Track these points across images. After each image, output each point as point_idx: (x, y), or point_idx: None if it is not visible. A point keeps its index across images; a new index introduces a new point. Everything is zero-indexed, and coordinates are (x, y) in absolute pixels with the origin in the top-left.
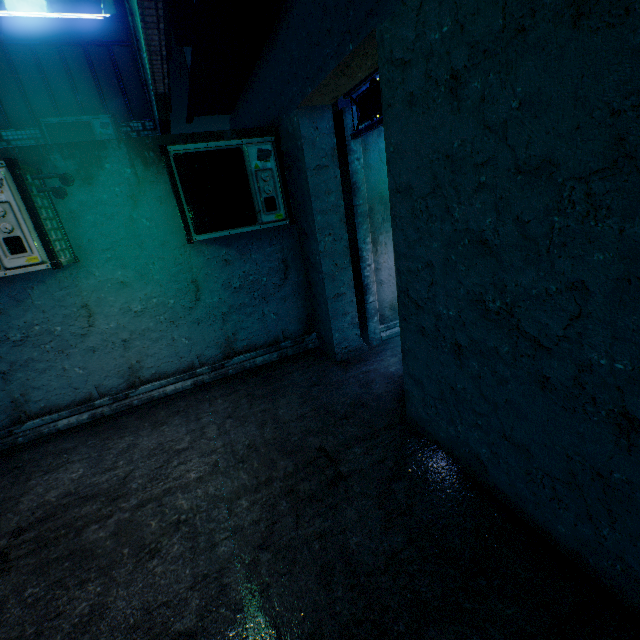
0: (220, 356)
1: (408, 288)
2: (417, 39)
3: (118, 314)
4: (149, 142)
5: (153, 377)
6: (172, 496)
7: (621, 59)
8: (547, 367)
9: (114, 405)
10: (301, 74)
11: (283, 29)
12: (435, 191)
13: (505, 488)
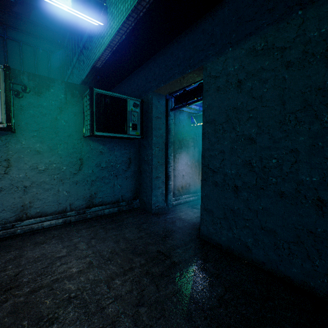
0: (84, 206)
1: (209, 164)
2: (223, 70)
3: (28, 169)
4: (77, 87)
5: (36, 214)
6: (60, 283)
7: (303, 78)
8: (283, 187)
9: (1, 232)
10: (158, 79)
11: (152, 63)
12: (227, 121)
13: (262, 258)
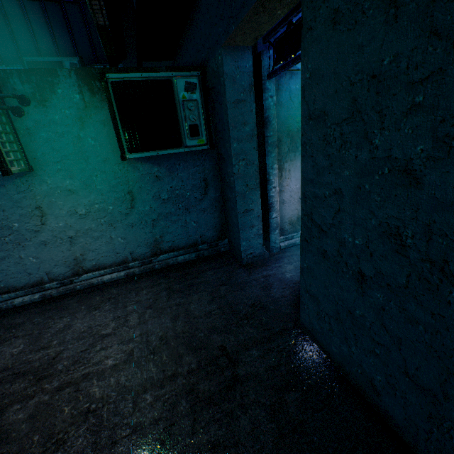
0: (149, 253)
1: (312, 212)
2: None
3: (66, 215)
4: (95, 73)
5: (94, 267)
6: (88, 382)
7: None
8: None
9: (61, 288)
10: (226, 14)
11: None
12: (353, 116)
13: (399, 419)
